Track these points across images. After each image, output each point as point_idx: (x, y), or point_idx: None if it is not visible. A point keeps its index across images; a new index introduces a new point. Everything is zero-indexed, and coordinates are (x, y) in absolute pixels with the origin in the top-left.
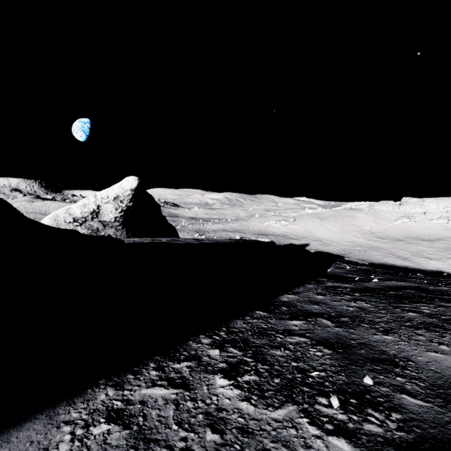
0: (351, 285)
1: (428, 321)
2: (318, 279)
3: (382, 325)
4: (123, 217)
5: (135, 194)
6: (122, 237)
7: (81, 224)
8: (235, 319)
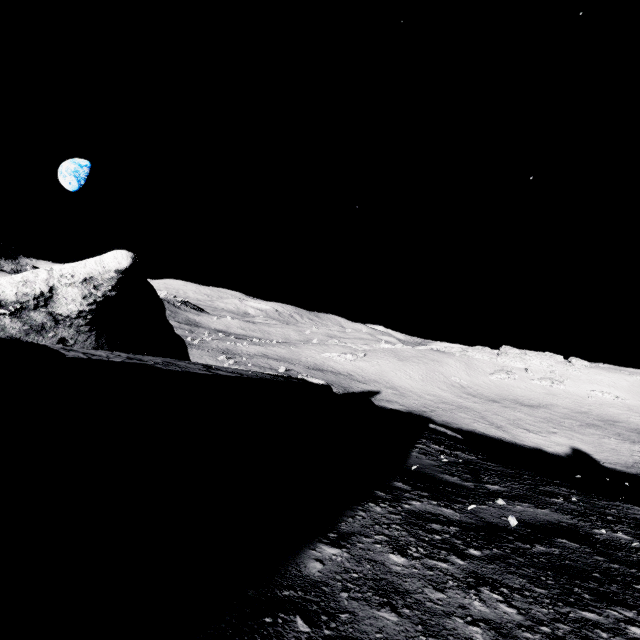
0: (457, 513)
1: None
2: (393, 484)
3: None
4: (95, 312)
5: (124, 279)
6: (87, 346)
7: (12, 313)
8: None
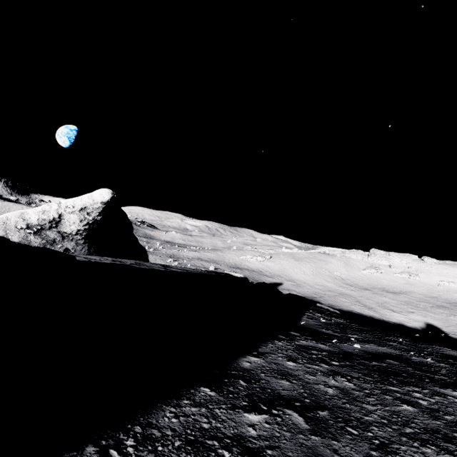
0: (328, 347)
1: (432, 426)
2: (289, 333)
3: (376, 433)
4: (88, 231)
5: (106, 207)
6: (83, 253)
7: (35, 232)
8: (164, 404)
